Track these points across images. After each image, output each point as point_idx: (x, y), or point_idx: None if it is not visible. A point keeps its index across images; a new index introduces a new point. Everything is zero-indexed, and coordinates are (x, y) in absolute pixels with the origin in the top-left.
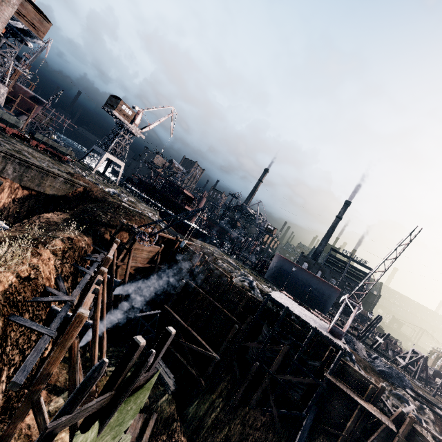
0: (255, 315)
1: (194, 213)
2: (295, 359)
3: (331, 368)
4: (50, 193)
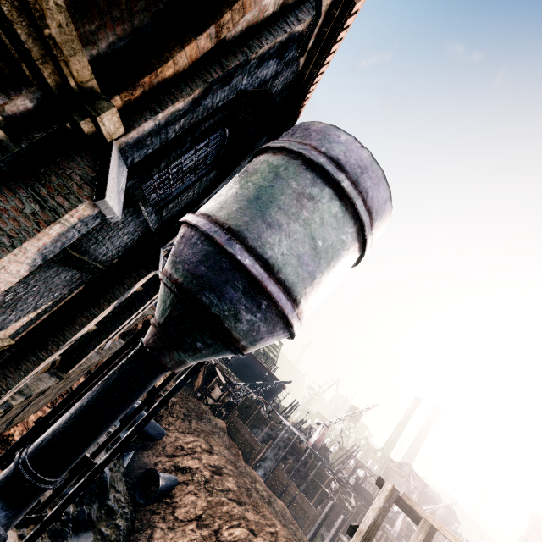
0: (277, 441)
1: (282, 384)
2: (296, 469)
3: (315, 472)
4: (128, 329)
